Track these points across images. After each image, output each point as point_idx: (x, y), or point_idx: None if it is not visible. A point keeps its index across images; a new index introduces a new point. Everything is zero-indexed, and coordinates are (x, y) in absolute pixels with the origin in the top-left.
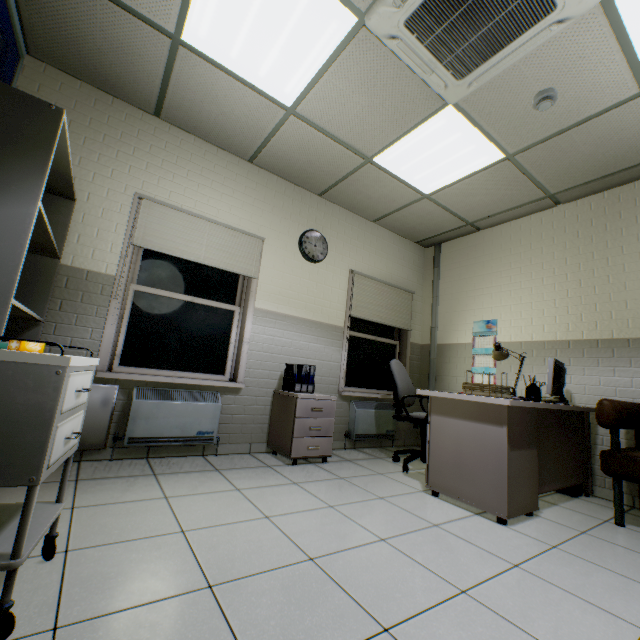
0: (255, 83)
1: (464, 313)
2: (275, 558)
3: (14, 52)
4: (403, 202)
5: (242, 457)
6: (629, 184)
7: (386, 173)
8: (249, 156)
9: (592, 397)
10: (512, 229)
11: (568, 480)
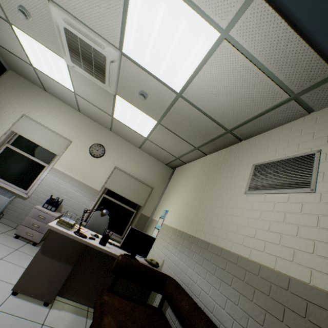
0: (59, 82)
1: (164, 204)
2: None
3: (3, 68)
4: (141, 140)
5: (6, 227)
6: (227, 148)
7: (123, 124)
8: (78, 110)
9: (167, 267)
10: (192, 164)
11: None
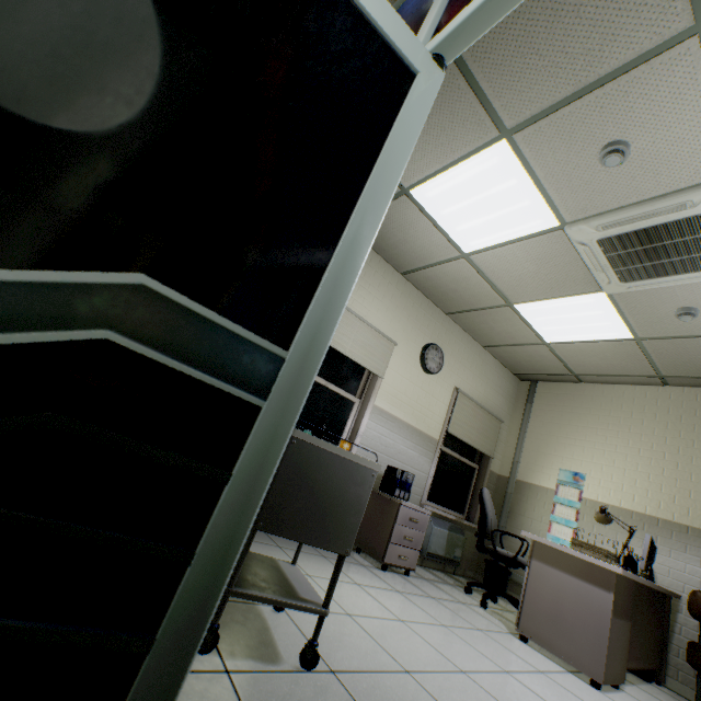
0: (448, 232)
1: (551, 457)
2: (436, 662)
3: None
4: (521, 341)
5: None
6: None
7: (519, 317)
8: (404, 270)
9: (675, 582)
10: (615, 392)
11: (646, 662)
